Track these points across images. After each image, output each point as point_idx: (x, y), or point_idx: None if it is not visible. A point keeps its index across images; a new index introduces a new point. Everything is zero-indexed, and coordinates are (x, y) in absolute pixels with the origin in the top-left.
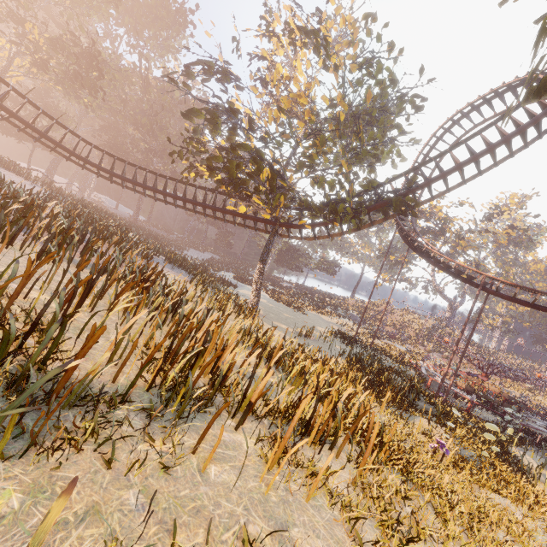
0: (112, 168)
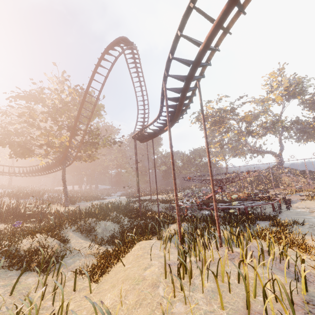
0: (23, 171)
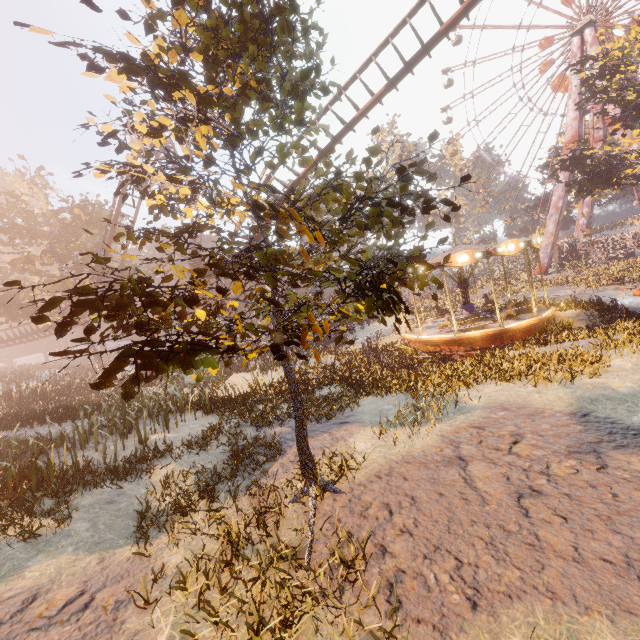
0: None
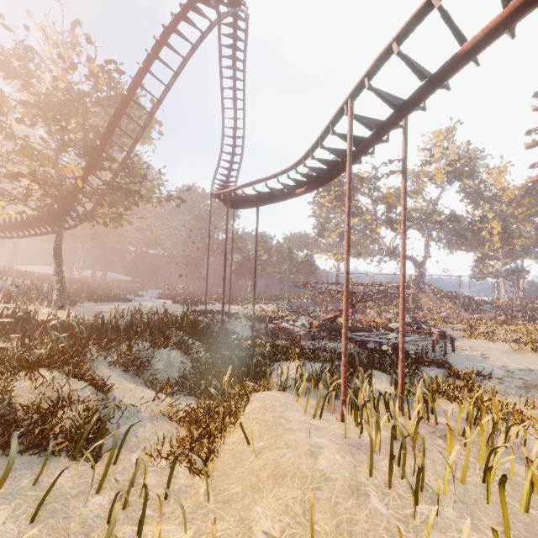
0: None
